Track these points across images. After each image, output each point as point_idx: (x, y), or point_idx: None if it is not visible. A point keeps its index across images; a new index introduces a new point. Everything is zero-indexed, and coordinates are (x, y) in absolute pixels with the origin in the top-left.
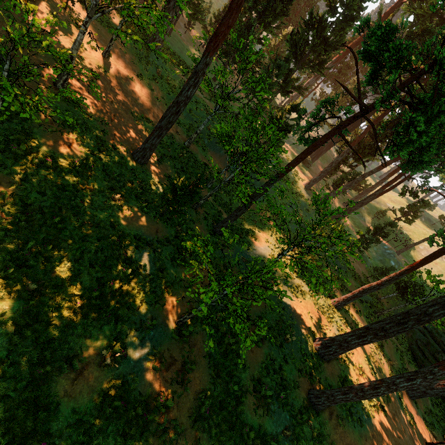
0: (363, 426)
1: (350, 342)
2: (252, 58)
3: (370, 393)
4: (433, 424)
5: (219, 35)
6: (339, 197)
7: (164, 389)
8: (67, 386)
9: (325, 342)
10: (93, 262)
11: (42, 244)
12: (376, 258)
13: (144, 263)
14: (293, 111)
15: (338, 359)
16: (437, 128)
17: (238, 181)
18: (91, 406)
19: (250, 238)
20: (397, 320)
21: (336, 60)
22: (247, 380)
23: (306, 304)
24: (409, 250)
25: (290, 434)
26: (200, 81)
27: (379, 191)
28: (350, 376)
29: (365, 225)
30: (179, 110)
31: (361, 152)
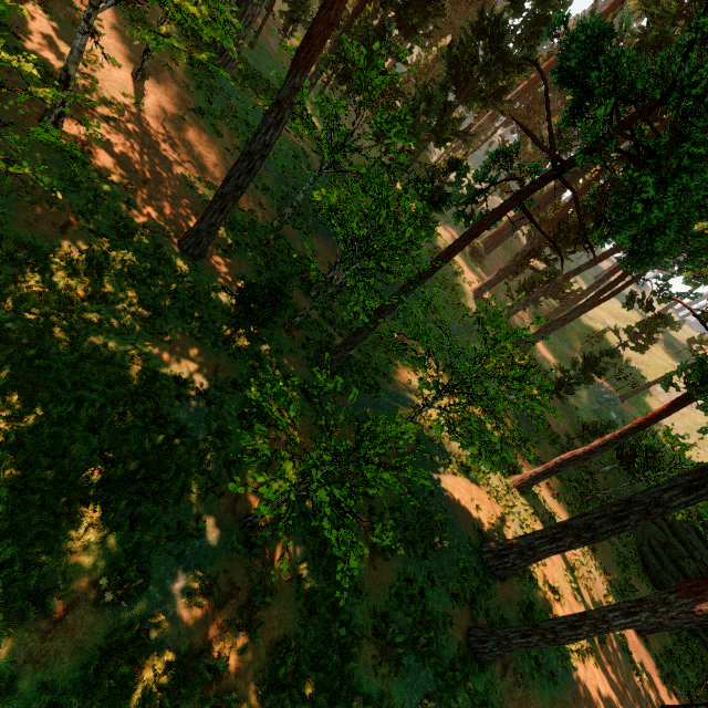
0: (559, 685)
1: (537, 548)
2: (378, 81)
3: (567, 635)
4: (674, 674)
5: (314, 38)
6: (530, 309)
7: (214, 640)
8: (33, 645)
9: (497, 548)
10: (97, 424)
11: (3, 395)
12: (587, 407)
13: (191, 423)
14: (452, 171)
15: (520, 574)
16: (679, 196)
17: (351, 286)
18: (76, 677)
19: (381, 379)
20: (612, 512)
21: (524, 90)
22: (364, 617)
23: (470, 485)
24: (641, 394)
25: (435, 706)
26: (286, 118)
27: (592, 300)
28: (539, 603)
29: (570, 355)
30: (253, 167)
31: (563, 238)
